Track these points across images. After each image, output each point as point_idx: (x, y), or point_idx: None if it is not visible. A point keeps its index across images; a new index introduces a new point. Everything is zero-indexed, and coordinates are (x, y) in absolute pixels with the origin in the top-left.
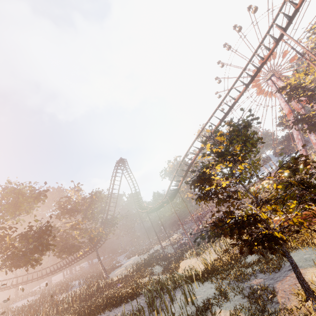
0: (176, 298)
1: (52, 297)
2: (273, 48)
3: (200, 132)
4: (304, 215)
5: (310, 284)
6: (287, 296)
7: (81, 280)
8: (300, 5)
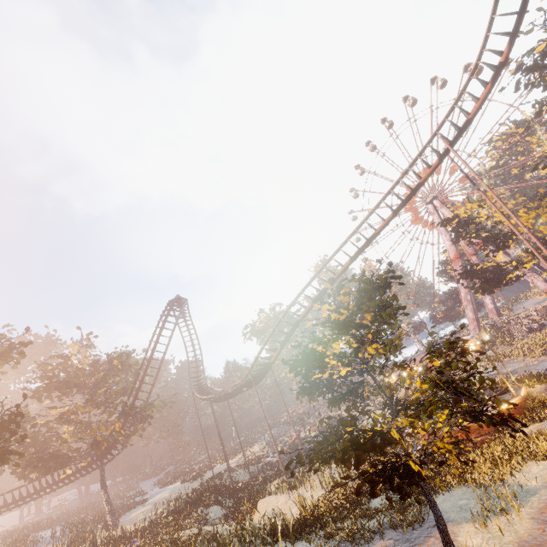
0: None
1: None
2: (435, 166)
3: (318, 273)
4: (454, 436)
5: None
6: None
7: (58, 529)
8: (474, 115)
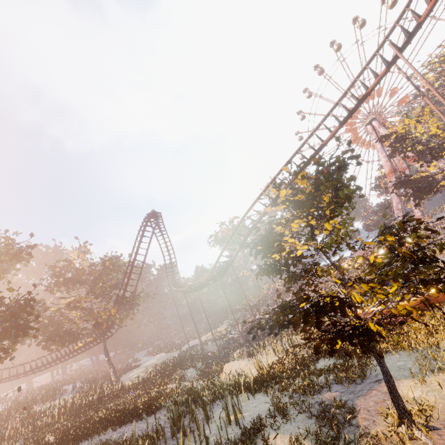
0: (213, 415)
1: (29, 407)
2: (382, 75)
3: (271, 183)
4: (413, 300)
5: (404, 401)
6: (372, 418)
7: (78, 384)
8: (425, 18)
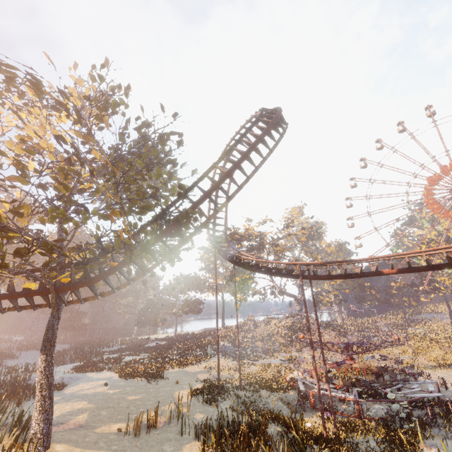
0: None
1: None
2: None
3: None
4: None
5: None
6: None
7: None
8: None
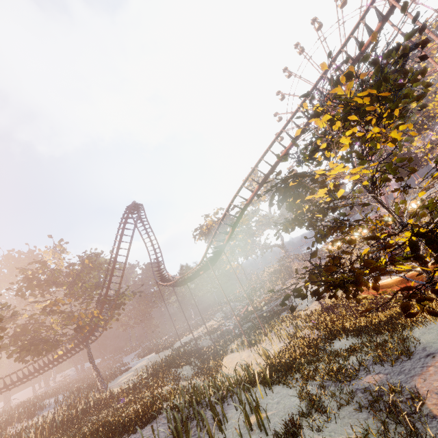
0: (226, 420)
1: (1, 430)
2: (377, 30)
3: (263, 157)
4: None
5: None
6: None
7: (61, 396)
8: None
